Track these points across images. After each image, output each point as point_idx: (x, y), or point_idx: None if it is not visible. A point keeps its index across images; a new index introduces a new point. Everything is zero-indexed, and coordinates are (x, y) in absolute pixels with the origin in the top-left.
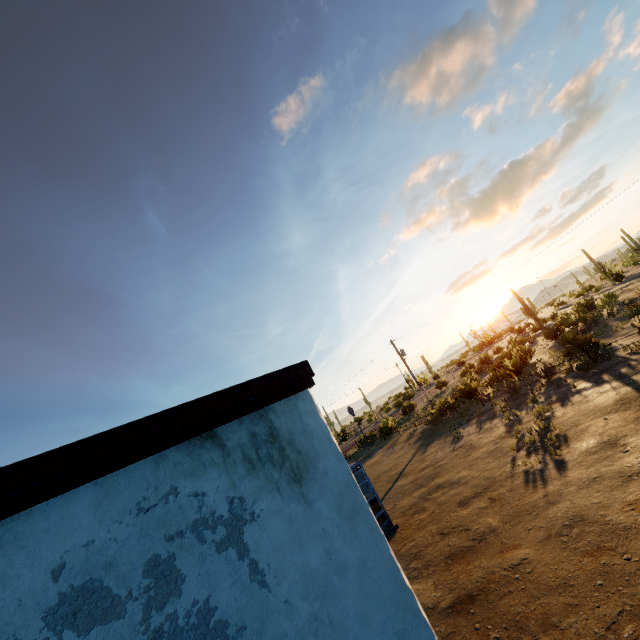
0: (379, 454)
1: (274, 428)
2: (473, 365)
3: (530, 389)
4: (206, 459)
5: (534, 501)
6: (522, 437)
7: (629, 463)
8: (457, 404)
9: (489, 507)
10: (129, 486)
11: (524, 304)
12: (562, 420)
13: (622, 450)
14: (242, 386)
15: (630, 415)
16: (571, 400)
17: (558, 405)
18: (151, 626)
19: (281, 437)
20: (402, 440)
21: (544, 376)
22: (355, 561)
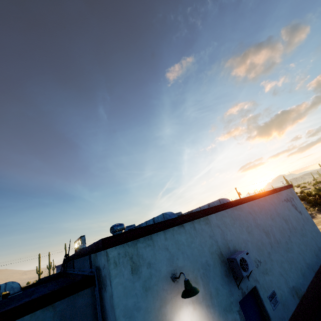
0: None
1: (291, 191)
2: None
3: None
4: (288, 192)
5: None
6: None
7: None
8: None
9: None
10: (285, 192)
11: (289, 183)
12: None
13: None
14: (288, 185)
15: None
16: (315, 218)
17: None
18: (291, 203)
19: (292, 192)
20: None
21: None
22: (302, 207)
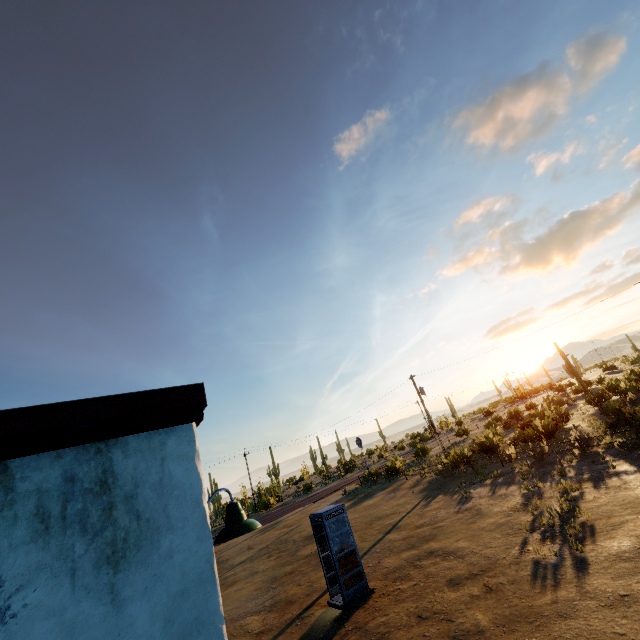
0: (379, 496)
1: (111, 472)
2: (501, 418)
3: (559, 459)
4: None
5: (539, 606)
6: (539, 515)
7: None
8: (474, 458)
9: (482, 597)
10: None
11: (567, 361)
12: (592, 505)
13: None
14: (80, 404)
15: None
16: (607, 483)
17: (590, 485)
18: None
19: (117, 488)
20: (407, 486)
21: (578, 446)
22: None
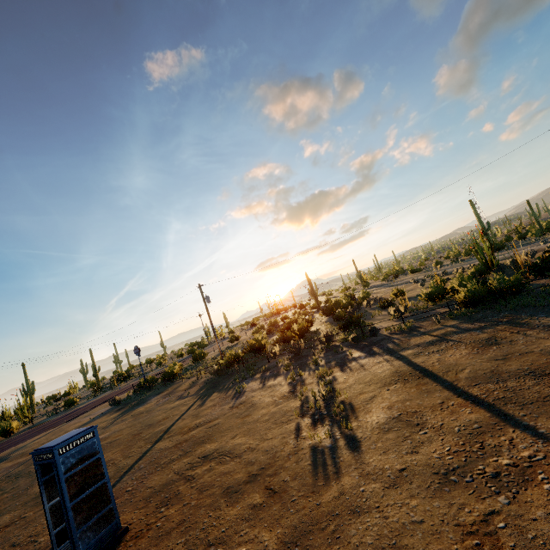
0: (153, 402)
1: None
2: (264, 326)
3: (313, 352)
4: None
5: (328, 503)
6: (306, 400)
7: (436, 452)
8: (245, 358)
9: (266, 505)
10: None
11: (312, 286)
12: (345, 386)
13: (420, 431)
14: None
15: (411, 389)
16: (350, 366)
17: (338, 370)
18: None
19: None
20: (183, 388)
21: (325, 342)
22: None
